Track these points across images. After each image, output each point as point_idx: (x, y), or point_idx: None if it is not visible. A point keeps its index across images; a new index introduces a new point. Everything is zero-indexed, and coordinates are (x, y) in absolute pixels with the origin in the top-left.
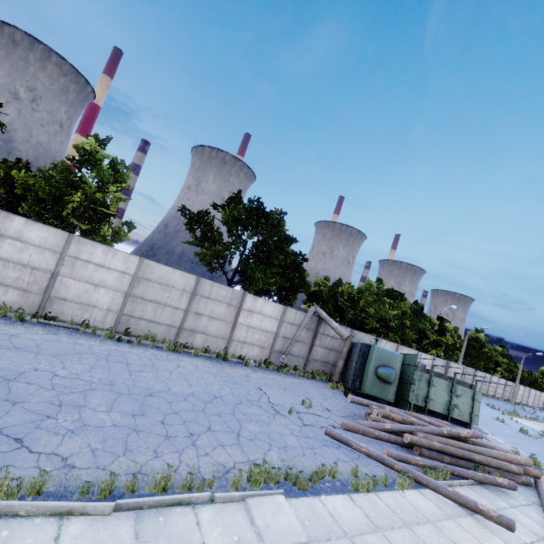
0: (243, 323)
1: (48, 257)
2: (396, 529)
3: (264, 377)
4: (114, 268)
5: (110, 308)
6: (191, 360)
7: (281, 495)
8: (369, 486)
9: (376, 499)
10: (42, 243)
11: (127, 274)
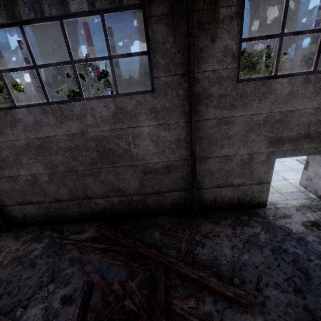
0: None
1: None
2: None
3: None
4: None
5: None
6: None
7: None
8: None
9: None
10: None
11: None
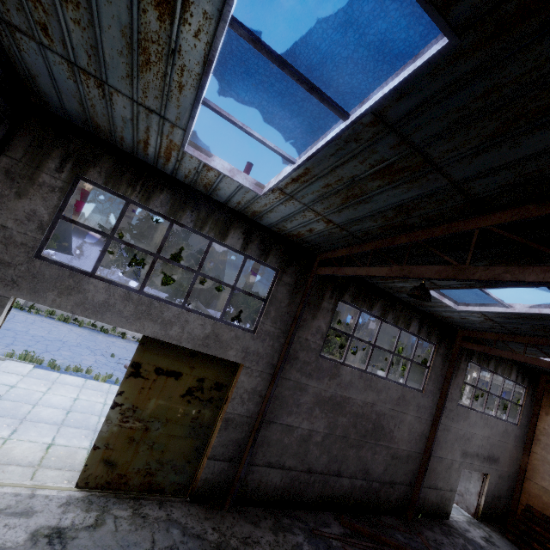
0: None
1: None
2: (96, 391)
3: (130, 345)
4: None
5: None
6: (72, 327)
7: (33, 365)
8: (106, 379)
9: (106, 385)
10: None
11: None
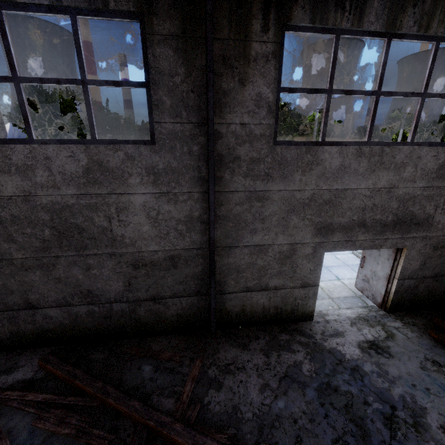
0: None
1: None
2: None
3: None
4: None
5: None
6: None
7: None
8: None
9: None
10: None
11: None
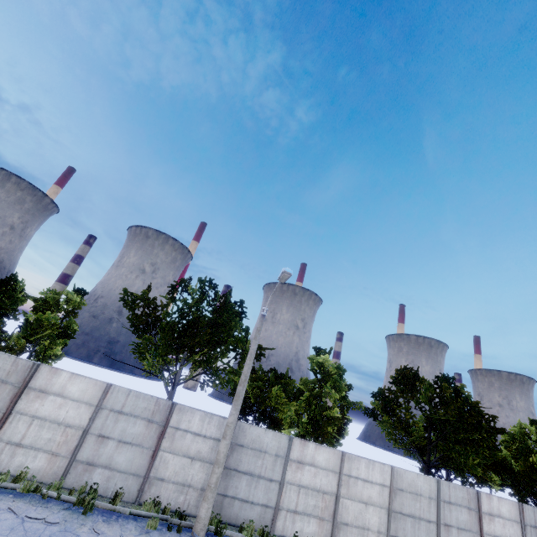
0: (488, 532)
1: (331, 478)
2: None
3: None
4: (375, 481)
5: (379, 529)
6: None
7: None
8: None
9: None
10: (326, 465)
11: (385, 485)
